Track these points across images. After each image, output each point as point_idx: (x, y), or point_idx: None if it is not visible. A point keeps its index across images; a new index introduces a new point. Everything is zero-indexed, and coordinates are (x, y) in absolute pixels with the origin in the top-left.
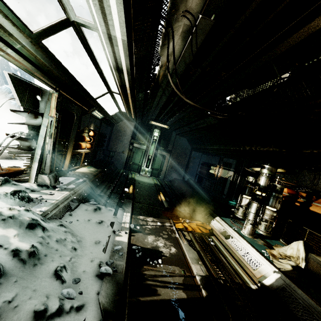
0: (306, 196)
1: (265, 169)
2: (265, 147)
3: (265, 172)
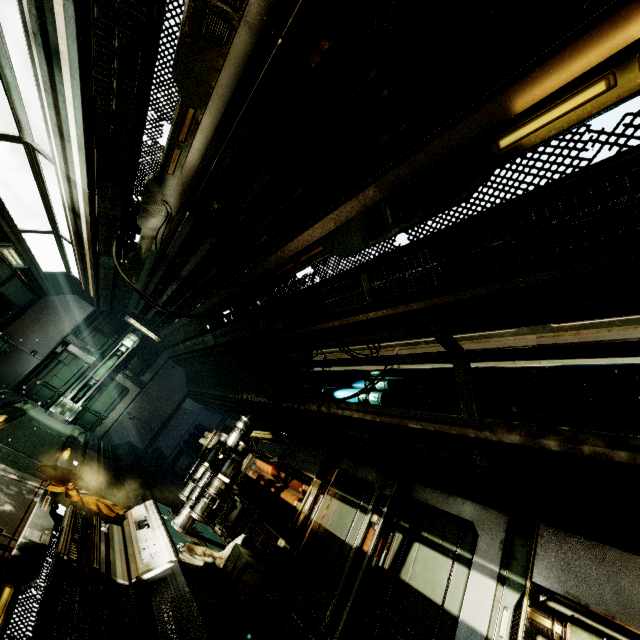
0: (285, 477)
1: (240, 422)
2: (258, 396)
3: (238, 426)
